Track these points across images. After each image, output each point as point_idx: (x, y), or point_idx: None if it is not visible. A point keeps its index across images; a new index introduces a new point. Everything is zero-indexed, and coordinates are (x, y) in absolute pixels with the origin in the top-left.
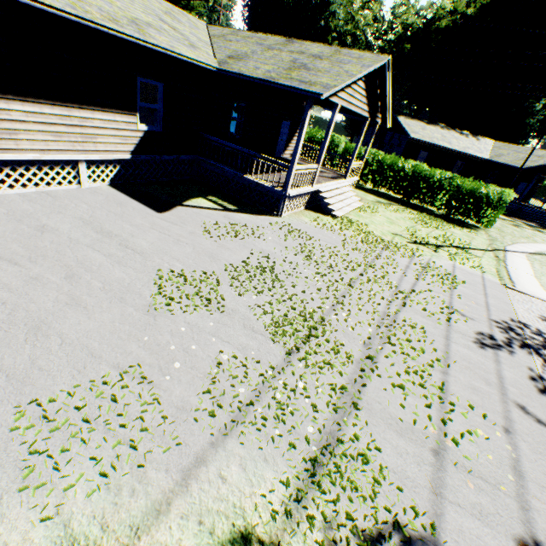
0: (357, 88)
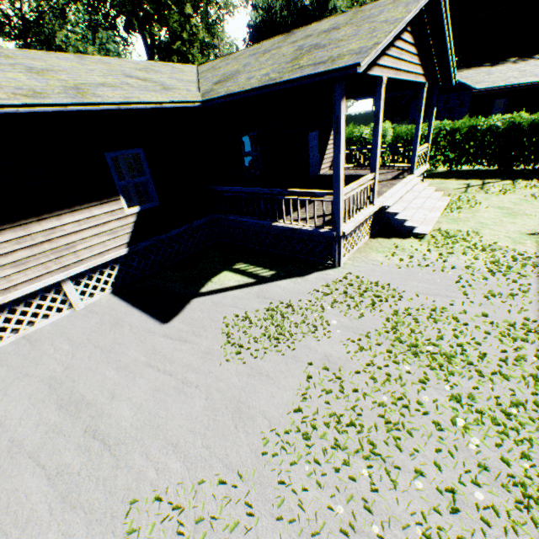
0: (403, 44)
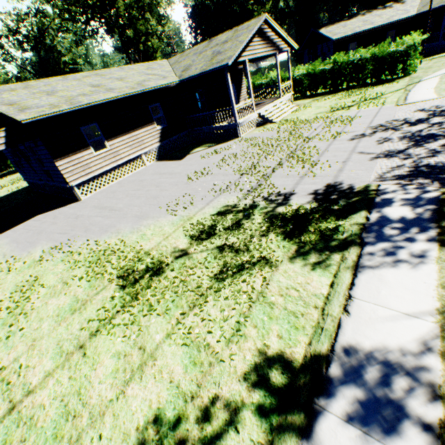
0: (255, 43)
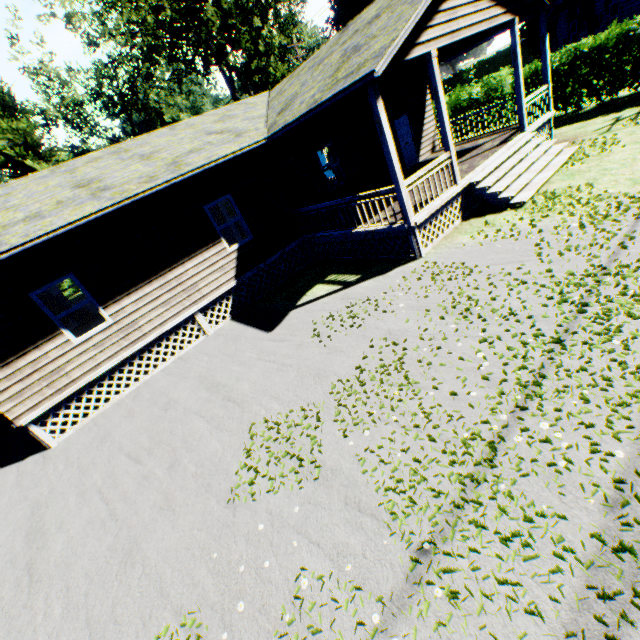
0: (455, 1)
